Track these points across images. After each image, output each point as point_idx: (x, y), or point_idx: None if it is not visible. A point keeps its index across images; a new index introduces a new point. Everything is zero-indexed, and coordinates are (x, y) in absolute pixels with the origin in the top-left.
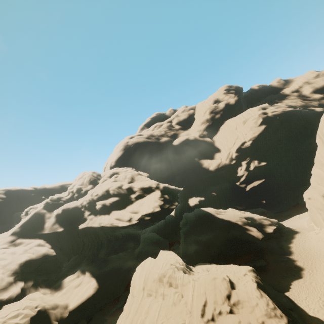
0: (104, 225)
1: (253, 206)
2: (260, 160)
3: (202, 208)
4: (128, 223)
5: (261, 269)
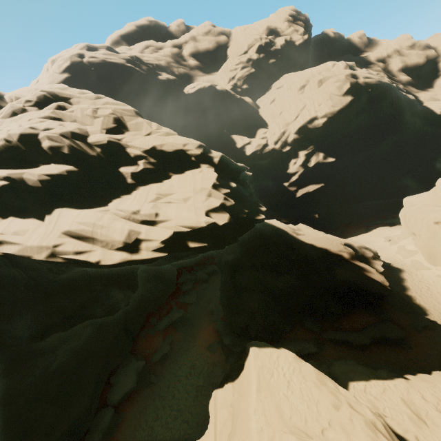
0: (20, 255)
1: (303, 221)
2: (327, 154)
3: (265, 221)
4: (130, 258)
5: (399, 344)
